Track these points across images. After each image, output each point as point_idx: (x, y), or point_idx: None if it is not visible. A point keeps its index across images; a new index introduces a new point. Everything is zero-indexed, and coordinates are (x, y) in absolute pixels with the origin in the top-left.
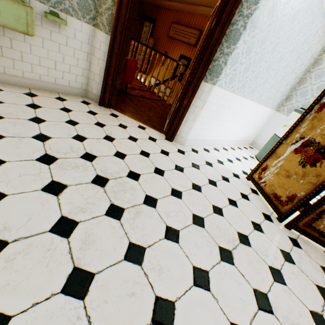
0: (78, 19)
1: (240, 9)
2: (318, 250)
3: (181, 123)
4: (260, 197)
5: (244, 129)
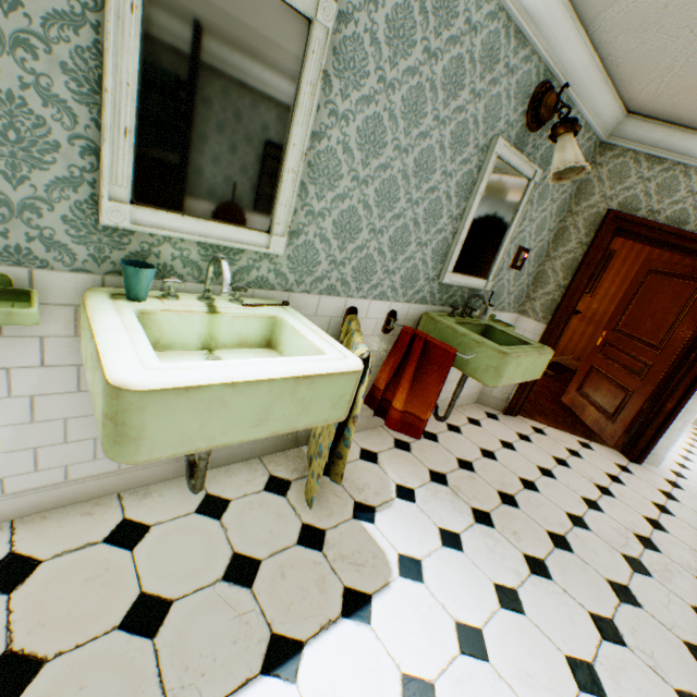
0: (507, 311)
1: None
2: None
3: (661, 435)
4: None
5: None
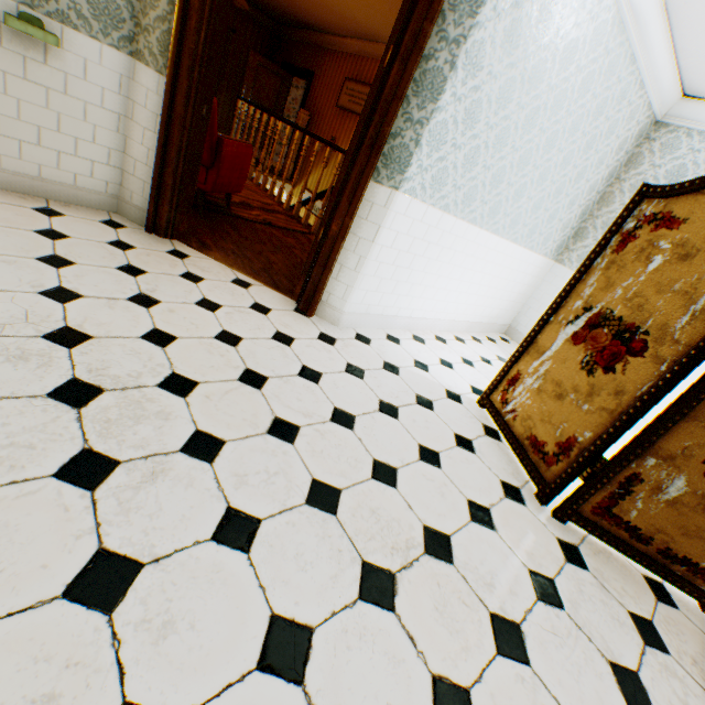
0: (92, 36)
1: (441, 26)
2: (629, 573)
3: (328, 273)
4: (504, 445)
5: (484, 297)
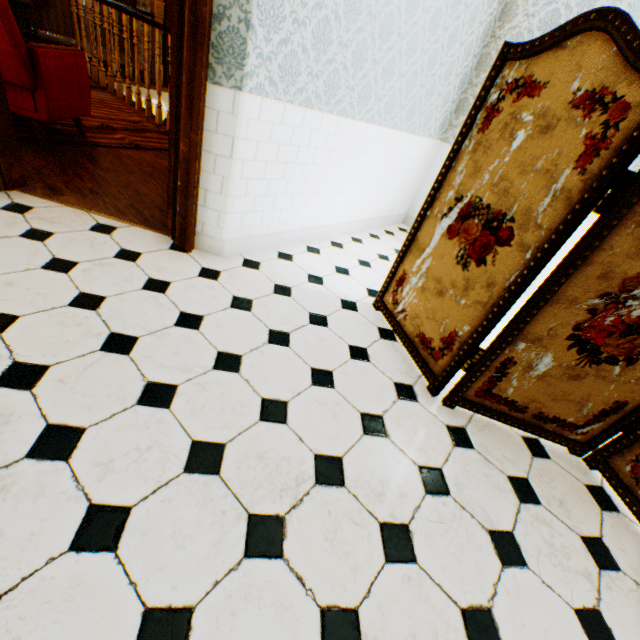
0: None
1: None
2: (509, 439)
3: (193, 203)
4: (398, 345)
5: (374, 192)
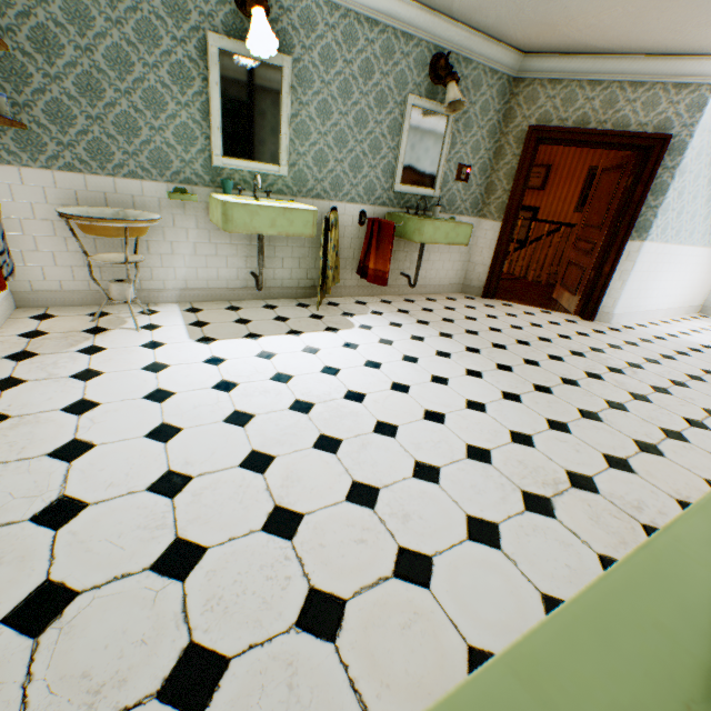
0: (467, 216)
1: (661, 164)
2: None
3: (603, 294)
4: None
5: (684, 288)
